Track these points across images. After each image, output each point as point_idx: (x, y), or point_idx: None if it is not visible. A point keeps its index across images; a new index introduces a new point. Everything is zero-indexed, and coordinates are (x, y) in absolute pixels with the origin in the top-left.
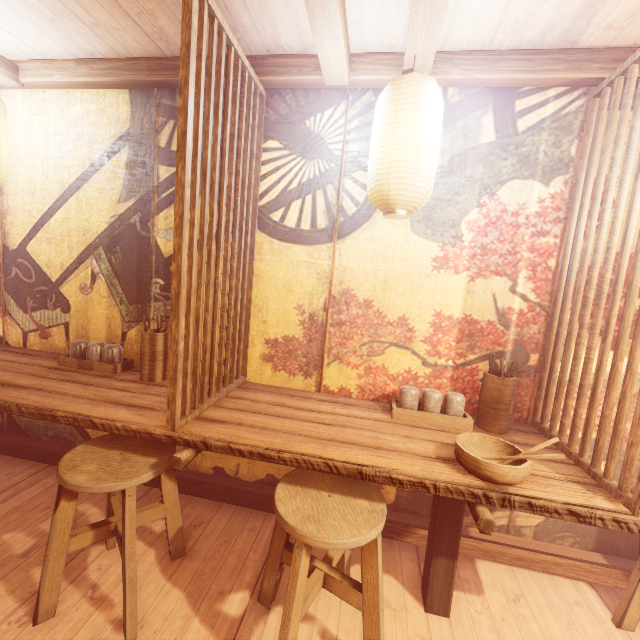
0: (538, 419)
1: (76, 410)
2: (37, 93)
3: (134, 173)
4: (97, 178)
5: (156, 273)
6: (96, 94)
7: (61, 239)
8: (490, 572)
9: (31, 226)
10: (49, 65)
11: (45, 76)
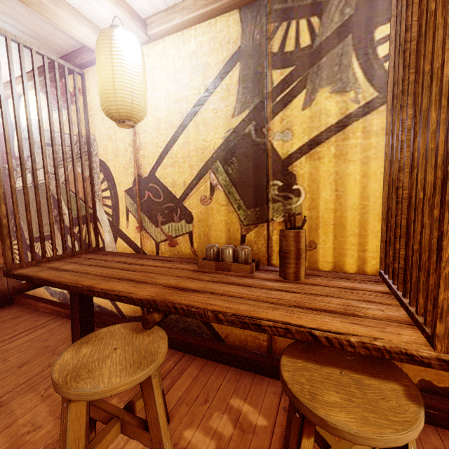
0: None
1: (277, 318)
2: (158, 44)
3: (246, 86)
4: (211, 100)
5: (273, 175)
6: (207, 25)
7: (182, 161)
8: None
9: (158, 155)
10: (170, 11)
11: (168, 22)
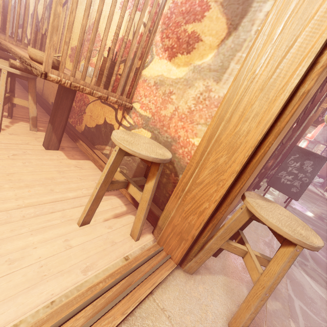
0: (130, 99)
1: None
2: None
3: None
4: None
5: None
6: None
7: (43, 3)
8: (87, 163)
9: None
10: None
11: None
